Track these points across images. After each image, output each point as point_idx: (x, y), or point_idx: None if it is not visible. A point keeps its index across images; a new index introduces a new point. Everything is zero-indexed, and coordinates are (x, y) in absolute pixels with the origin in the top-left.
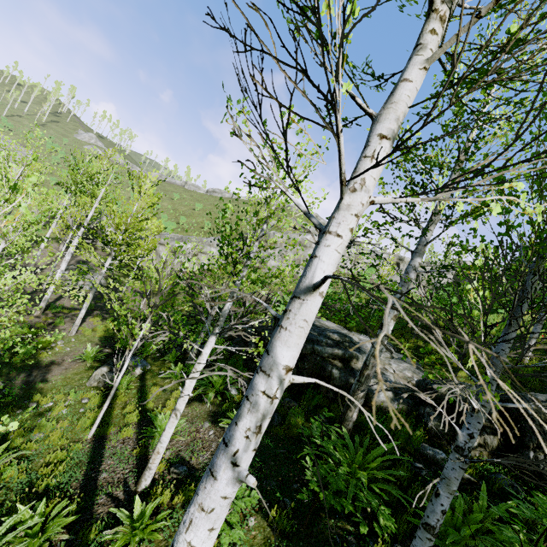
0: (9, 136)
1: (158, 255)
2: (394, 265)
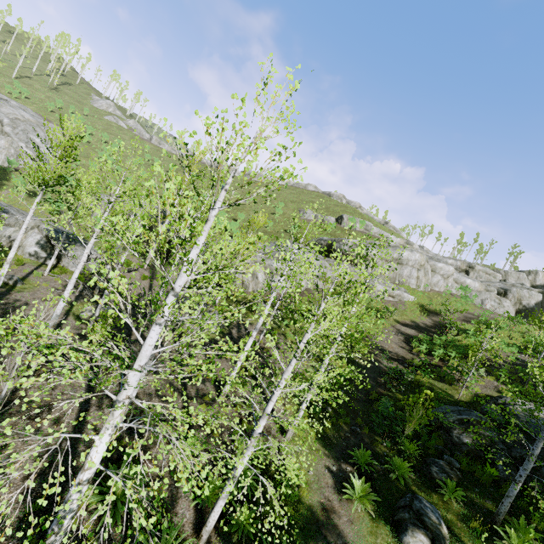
0: (28, 105)
1: (255, 276)
2: (462, 272)
